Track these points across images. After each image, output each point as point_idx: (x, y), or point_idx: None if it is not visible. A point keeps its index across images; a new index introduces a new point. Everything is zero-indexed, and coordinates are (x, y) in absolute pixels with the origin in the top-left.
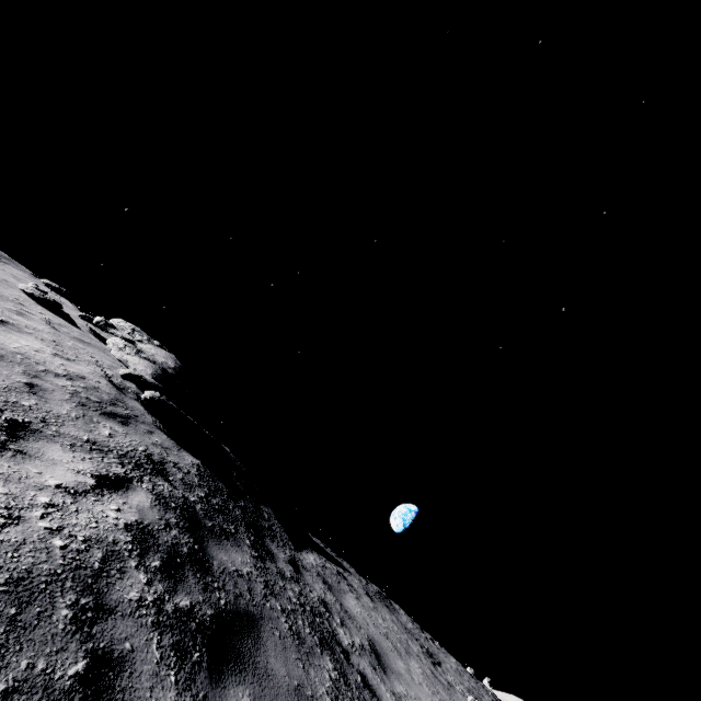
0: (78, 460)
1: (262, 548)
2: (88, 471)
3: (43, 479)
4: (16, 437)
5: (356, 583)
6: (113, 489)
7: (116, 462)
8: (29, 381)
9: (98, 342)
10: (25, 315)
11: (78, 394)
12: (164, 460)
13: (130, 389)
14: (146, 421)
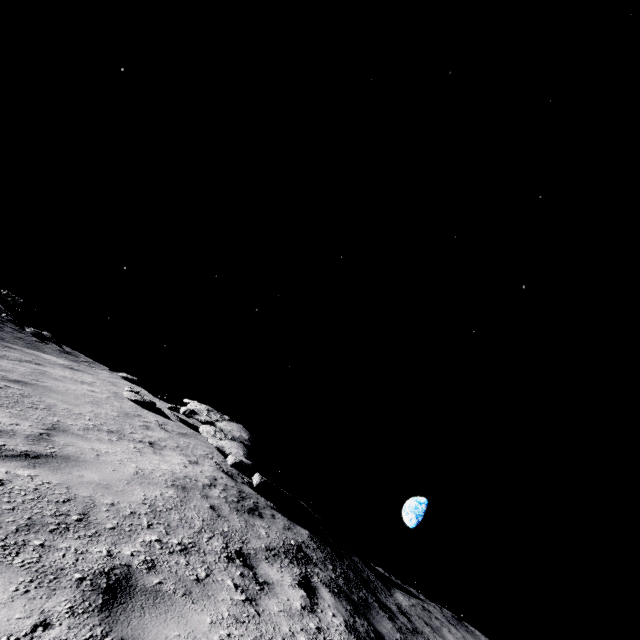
0: (281, 573)
1: (383, 606)
2: (293, 582)
3: (293, 604)
4: (252, 568)
5: (437, 613)
6: (313, 593)
7: (289, 562)
8: (209, 504)
9: (187, 428)
10: (149, 427)
11: (228, 500)
12: (299, 543)
13: (233, 472)
14: (263, 504)
